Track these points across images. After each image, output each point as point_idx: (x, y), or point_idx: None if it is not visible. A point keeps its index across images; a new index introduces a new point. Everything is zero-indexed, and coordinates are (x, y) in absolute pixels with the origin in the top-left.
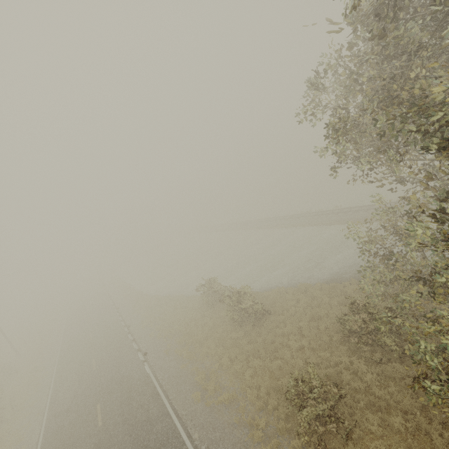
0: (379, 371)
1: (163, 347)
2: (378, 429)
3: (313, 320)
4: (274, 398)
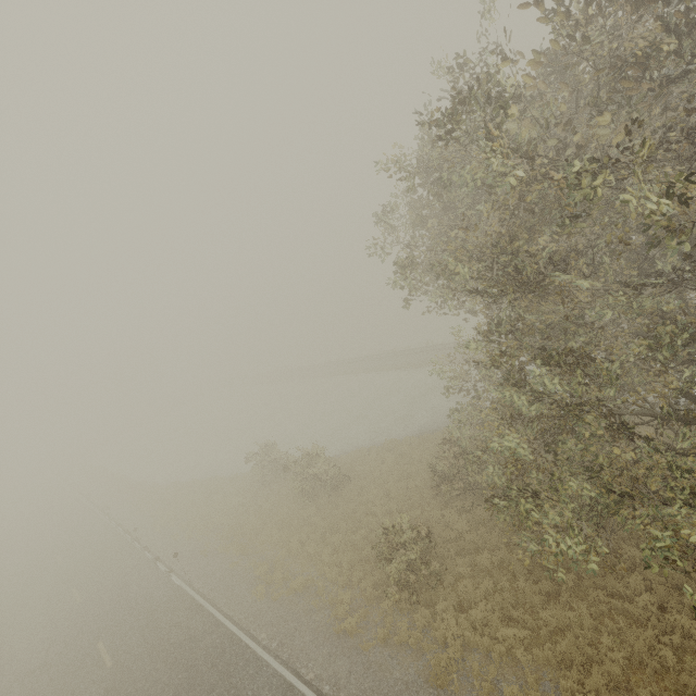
0: (470, 518)
1: (197, 549)
2: (467, 571)
3: (402, 481)
4: (360, 570)
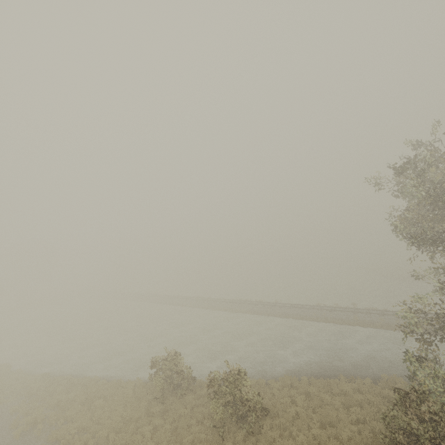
0: None
1: None
2: None
3: (322, 428)
4: None
